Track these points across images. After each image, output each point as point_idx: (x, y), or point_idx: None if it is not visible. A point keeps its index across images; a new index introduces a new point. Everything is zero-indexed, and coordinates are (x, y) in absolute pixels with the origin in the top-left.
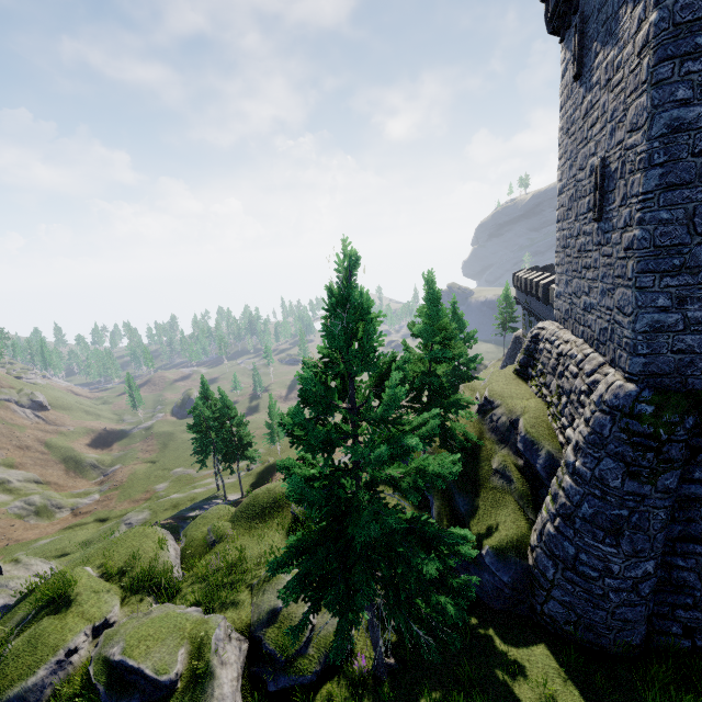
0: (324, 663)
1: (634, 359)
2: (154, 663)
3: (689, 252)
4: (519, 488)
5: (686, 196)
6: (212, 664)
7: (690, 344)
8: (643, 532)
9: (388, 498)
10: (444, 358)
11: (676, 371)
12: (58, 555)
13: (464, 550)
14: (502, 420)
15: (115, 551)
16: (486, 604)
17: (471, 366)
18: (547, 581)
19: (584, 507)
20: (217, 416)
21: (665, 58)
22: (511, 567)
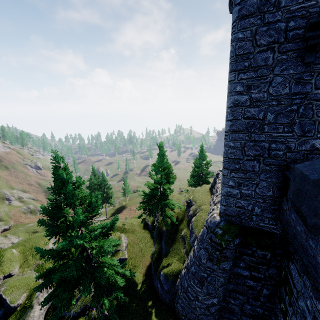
0: (82, 308)
1: (221, 206)
2: (11, 298)
3: (242, 163)
4: (186, 247)
5: (241, 137)
6: (33, 302)
7: (243, 205)
8: (212, 285)
9: (145, 236)
10: (166, 182)
11: (237, 215)
12: (33, 231)
13: (121, 281)
14: (192, 213)
15: (28, 243)
16: (159, 296)
17: (207, 176)
18: (178, 295)
19: (192, 267)
20: (98, 184)
21: (232, 70)
22: (169, 284)
